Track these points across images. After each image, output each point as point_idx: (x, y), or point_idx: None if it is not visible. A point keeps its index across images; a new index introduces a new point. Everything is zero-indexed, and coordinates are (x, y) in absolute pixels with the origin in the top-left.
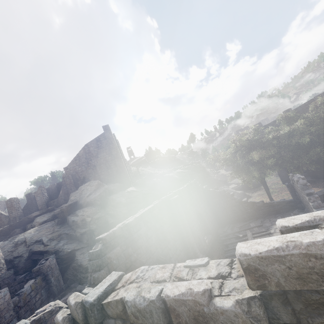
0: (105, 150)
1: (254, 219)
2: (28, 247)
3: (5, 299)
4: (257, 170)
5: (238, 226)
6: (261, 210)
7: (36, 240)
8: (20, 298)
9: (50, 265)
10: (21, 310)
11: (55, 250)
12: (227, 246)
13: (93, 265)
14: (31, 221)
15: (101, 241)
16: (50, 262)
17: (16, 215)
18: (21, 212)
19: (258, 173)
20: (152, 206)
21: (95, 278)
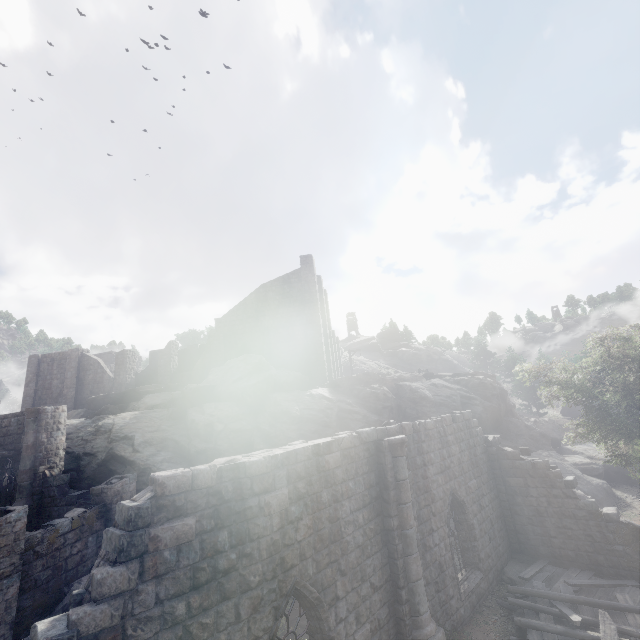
0: (294, 302)
1: (632, 581)
2: (109, 442)
3: (14, 528)
4: None
5: (571, 581)
6: None
7: (126, 435)
8: (45, 536)
9: (122, 491)
10: (37, 560)
11: (146, 465)
12: (523, 628)
13: (110, 541)
14: (138, 398)
15: (153, 487)
16: (124, 487)
17: (124, 382)
18: (133, 378)
19: None
20: (326, 440)
21: (94, 580)
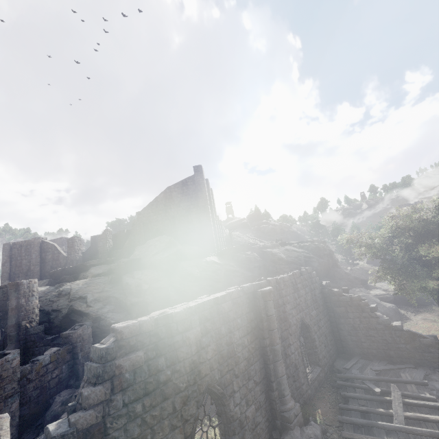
0: (191, 198)
1: (410, 365)
2: (69, 301)
3: (11, 365)
4: (434, 277)
5: (374, 368)
6: (429, 354)
7: (81, 296)
8: (33, 368)
9: (82, 334)
10: (29, 384)
11: (97, 315)
12: (346, 398)
13: (90, 371)
14: (86, 270)
15: (115, 334)
16: (84, 331)
17: (74, 259)
18: (80, 256)
19: (434, 283)
20: (222, 294)
21: (83, 396)
